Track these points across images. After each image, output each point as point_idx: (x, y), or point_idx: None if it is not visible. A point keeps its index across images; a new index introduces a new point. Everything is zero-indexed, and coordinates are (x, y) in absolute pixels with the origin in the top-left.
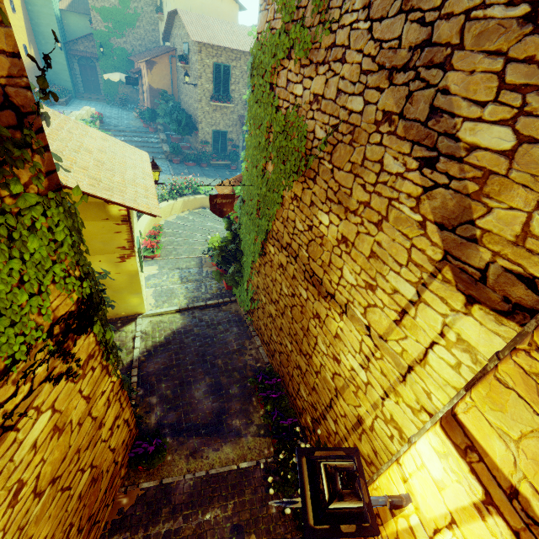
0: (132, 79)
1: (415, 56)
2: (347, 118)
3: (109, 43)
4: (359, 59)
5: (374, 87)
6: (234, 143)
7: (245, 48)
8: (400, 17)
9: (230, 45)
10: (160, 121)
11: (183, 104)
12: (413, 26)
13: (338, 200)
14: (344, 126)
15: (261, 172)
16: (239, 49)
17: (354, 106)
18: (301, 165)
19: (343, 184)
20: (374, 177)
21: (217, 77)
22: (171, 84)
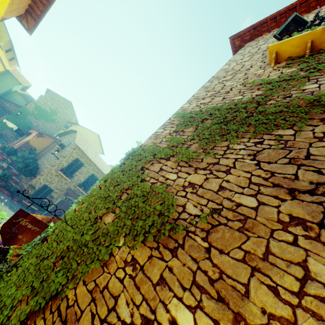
0: (21, 132)
1: (321, 188)
2: (234, 207)
3: (27, 115)
4: (246, 175)
5: (270, 195)
6: (52, 199)
7: (97, 164)
8: (291, 165)
9: (91, 158)
10: (13, 158)
11: (39, 161)
12: (308, 172)
13: (219, 293)
14: (230, 213)
15: (94, 218)
16: (94, 162)
17: (243, 201)
18: (157, 229)
19: (228, 272)
20: (294, 282)
21: (73, 163)
22: (42, 149)
